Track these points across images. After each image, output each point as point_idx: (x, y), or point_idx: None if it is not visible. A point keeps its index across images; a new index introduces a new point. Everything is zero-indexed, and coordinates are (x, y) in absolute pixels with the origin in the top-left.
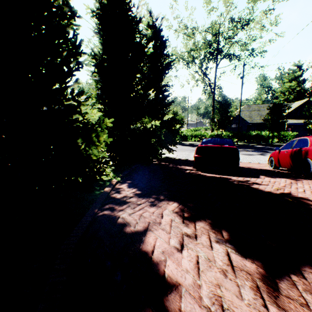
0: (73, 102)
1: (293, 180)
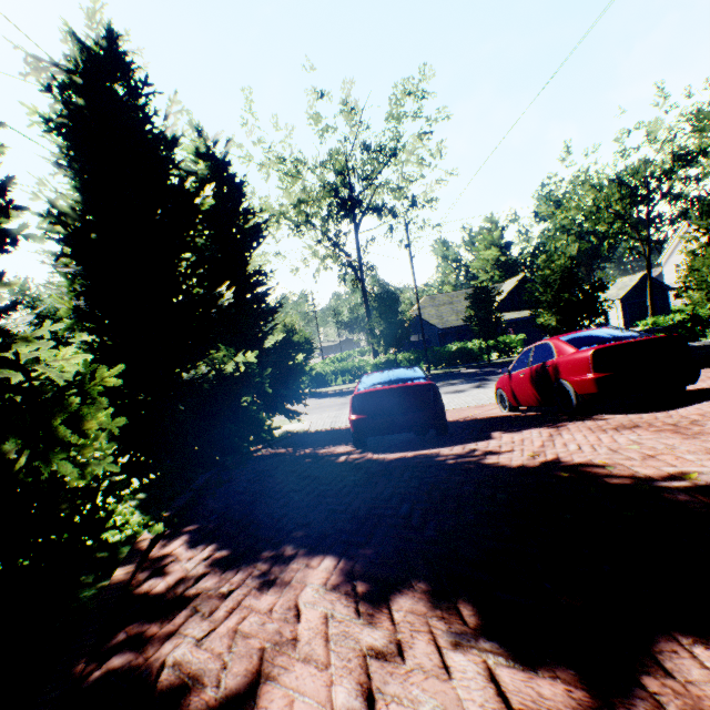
0: None
1: (552, 429)
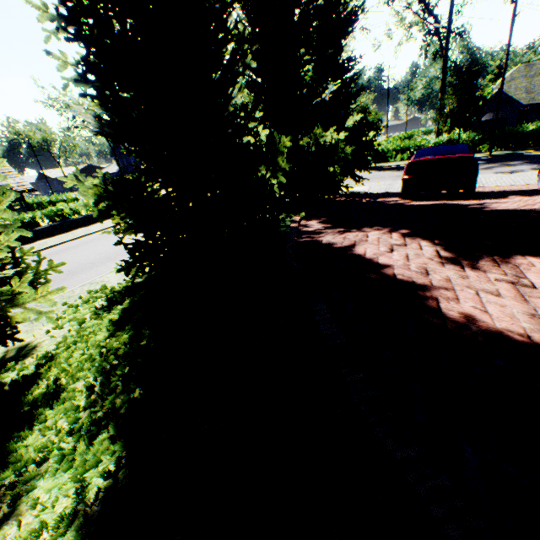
0: (239, 120)
1: None
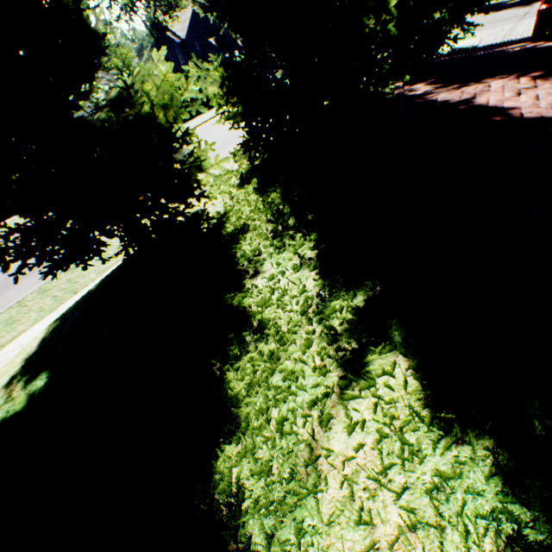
0: None
1: None
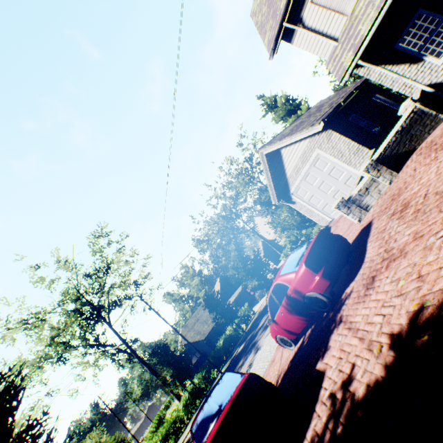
0: None
1: (340, 324)
